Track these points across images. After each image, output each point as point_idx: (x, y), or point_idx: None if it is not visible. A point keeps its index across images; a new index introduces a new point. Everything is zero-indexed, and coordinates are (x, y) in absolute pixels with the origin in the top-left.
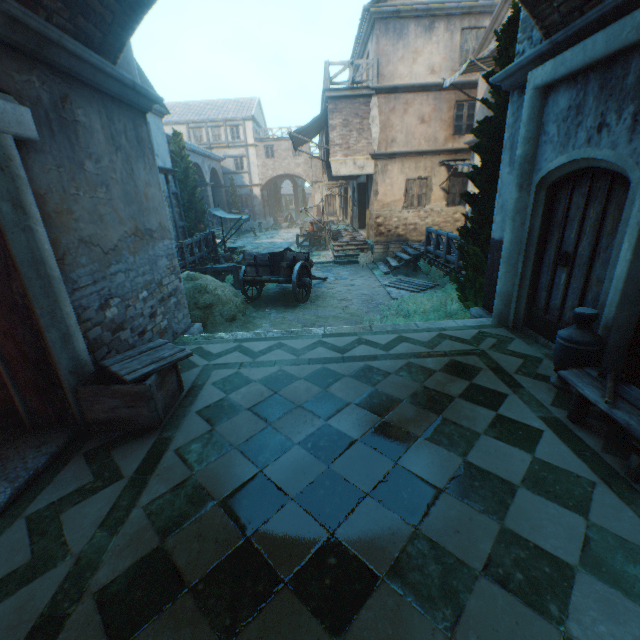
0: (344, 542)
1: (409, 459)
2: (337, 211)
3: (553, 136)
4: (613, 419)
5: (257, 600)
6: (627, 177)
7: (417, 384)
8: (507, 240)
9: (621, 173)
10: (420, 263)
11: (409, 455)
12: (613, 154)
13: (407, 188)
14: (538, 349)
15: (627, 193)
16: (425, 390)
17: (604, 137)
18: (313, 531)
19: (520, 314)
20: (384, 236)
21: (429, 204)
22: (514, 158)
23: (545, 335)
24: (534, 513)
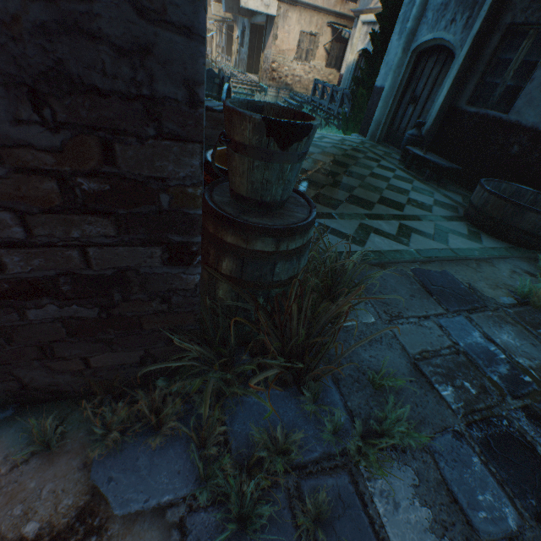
0: (340, 181)
1: (351, 169)
2: (214, 51)
3: (429, 20)
4: (425, 158)
5: (320, 187)
6: (455, 54)
7: (342, 152)
8: (388, 85)
9: (453, 51)
10: (304, 110)
11: (351, 168)
12: (453, 39)
13: (300, 40)
14: (390, 151)
15: (452, 63)
16: (347, 154)
17: (452, 28)
18: (327, 178)
19: (383, 134)
20: (276, 82)
21: (314, 61)
22: (403, 30)
23: (393, 145)
24: (397, 183)
